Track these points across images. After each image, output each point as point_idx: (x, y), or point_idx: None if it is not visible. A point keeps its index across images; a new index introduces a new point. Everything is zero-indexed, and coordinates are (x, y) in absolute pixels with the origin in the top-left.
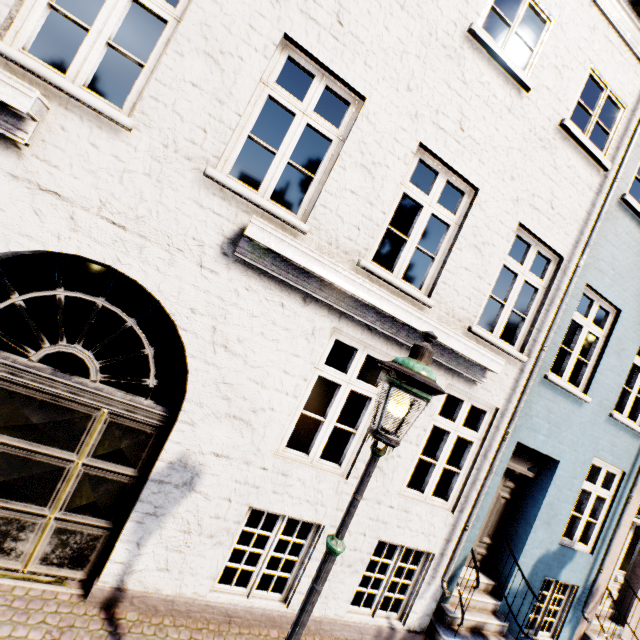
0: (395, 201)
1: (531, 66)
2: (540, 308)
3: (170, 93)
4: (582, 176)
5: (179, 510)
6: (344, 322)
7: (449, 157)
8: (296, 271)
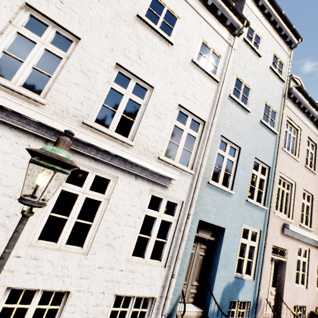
0: (106, 91)
1: (173, 35)
2: (198, 146)
3: None
4: (207, 84)
5: None
6: (76, 156)
7: (134, 71)
8: (37, 125)
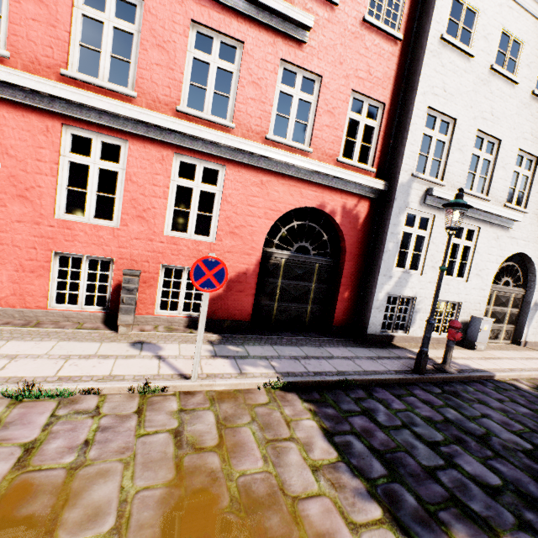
0: None
1: None
2: None
3: (532, 198)
4: None
5: (534, 316)
6: None
7: None
8: None
